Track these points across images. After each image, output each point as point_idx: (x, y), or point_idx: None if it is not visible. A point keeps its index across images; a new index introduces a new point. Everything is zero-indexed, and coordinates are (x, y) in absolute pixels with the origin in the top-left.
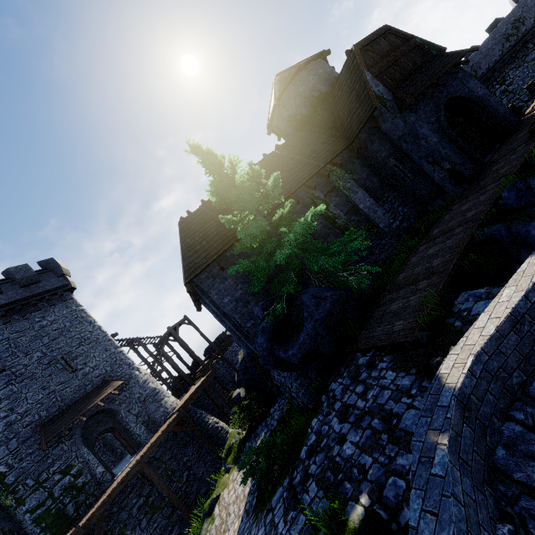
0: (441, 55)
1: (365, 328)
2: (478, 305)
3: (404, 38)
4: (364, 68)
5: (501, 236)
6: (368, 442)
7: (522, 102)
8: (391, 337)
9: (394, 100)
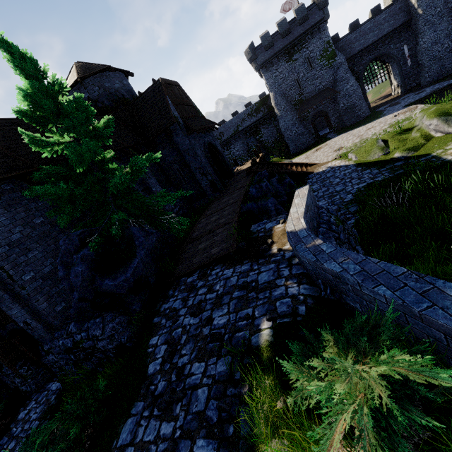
0: (204, 119)
1: (180, 264)
2: (268, 225)
3: (186, 97)
4: (167, 95)
5: (253, 208)
6: (239, 305)
7: None
8: (213, 257)
9: (184, 126)
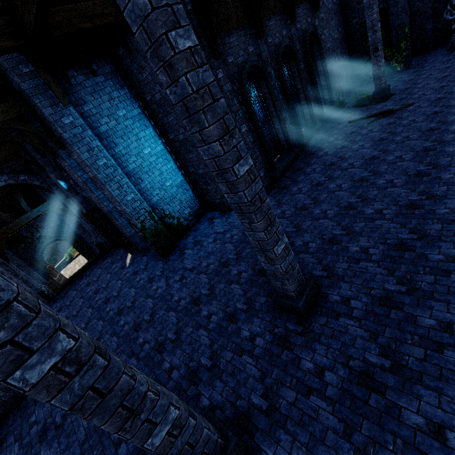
0: None
1: None
2: None
3: None
4: None
5: None
6: None
7: None
8: None
9: None
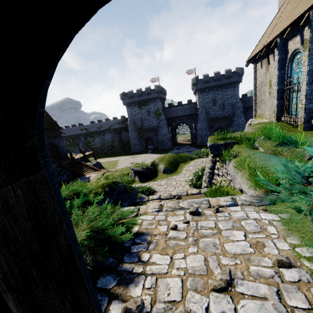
0: (57, 129)
1: None
2: None
3: (49, 117)
4: None
5: None
6: None
7: (96, 147)
8: None
9: None
